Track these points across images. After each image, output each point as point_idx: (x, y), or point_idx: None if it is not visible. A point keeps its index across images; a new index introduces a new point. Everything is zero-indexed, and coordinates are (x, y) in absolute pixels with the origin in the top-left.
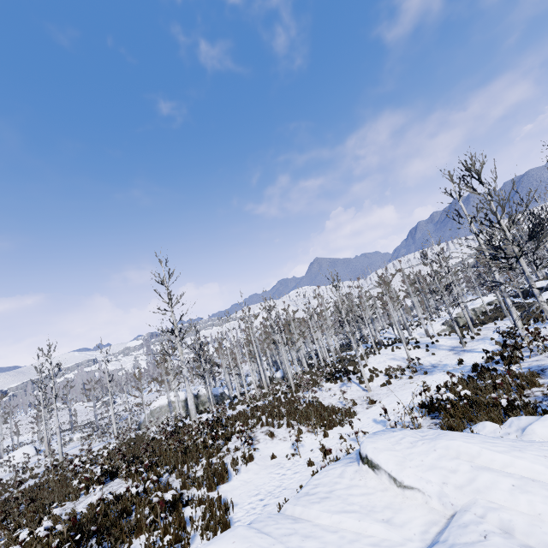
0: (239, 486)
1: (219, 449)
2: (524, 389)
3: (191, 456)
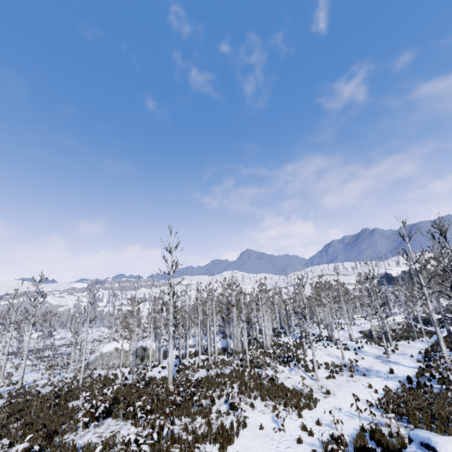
0: (242, 450)
1: (211, 409)
2: None
3: (186, 411)
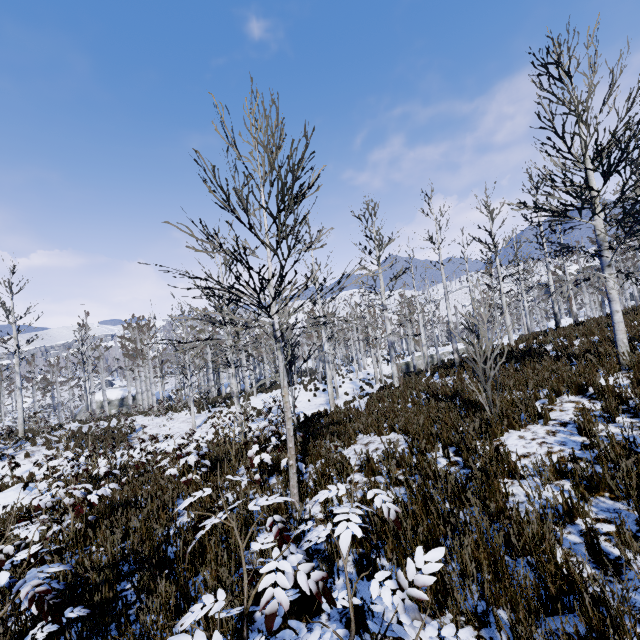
0: None
1: None
2: None
3: None
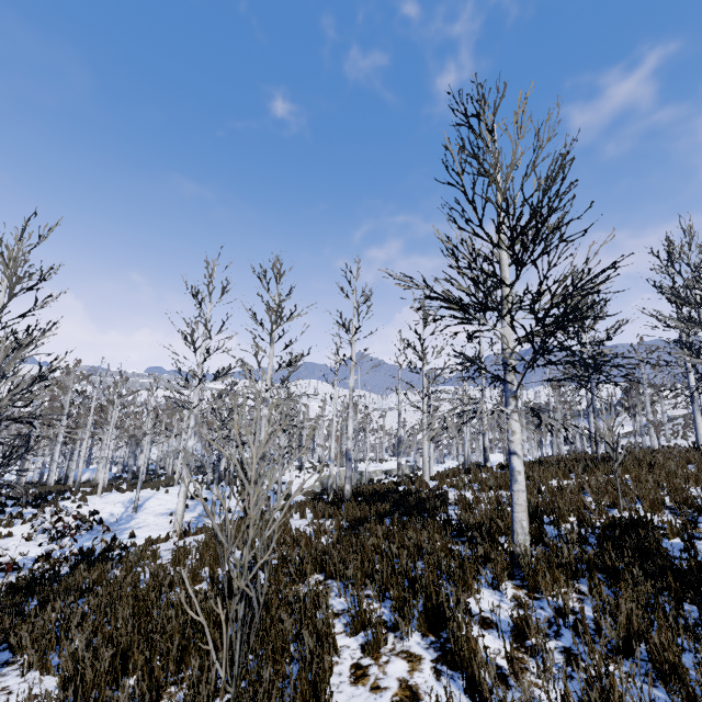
0: None
1: None
2: None
3: None
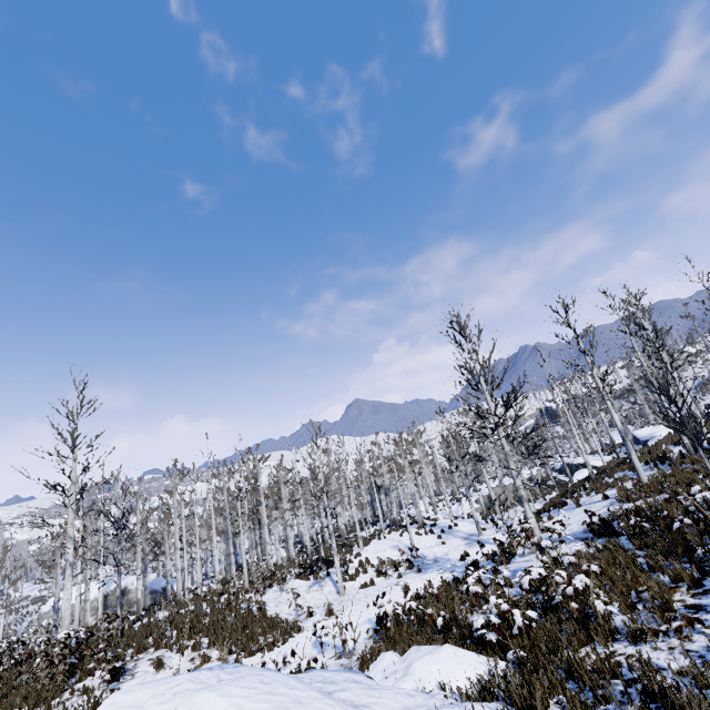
0: None
1: (60, 690)
2: (488, 601)
3: (7, 704)
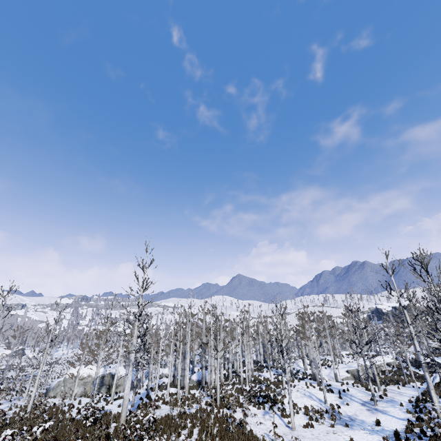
0: None
1: None
2: None
3: None
